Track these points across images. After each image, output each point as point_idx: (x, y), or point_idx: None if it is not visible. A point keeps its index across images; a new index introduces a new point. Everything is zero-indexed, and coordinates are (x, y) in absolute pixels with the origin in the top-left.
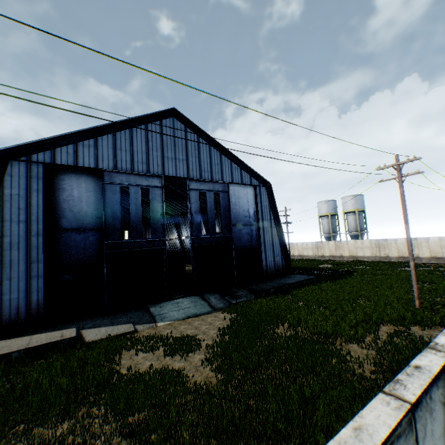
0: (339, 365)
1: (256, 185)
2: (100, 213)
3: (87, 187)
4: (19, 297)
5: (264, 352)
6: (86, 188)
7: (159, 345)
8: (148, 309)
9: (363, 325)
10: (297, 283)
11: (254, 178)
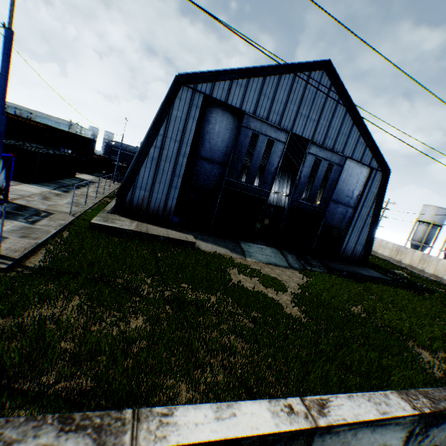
0: (410, 358)
1: (374, 168)
2: (228, 151)
3: (226, 125)
4: (161, 198)
5: (342, 319)
6: (225, 126)
7: (255, 276)
8: (239, 244)
9: (440, 342)
10: (370, 277)
11: (375, 159)
